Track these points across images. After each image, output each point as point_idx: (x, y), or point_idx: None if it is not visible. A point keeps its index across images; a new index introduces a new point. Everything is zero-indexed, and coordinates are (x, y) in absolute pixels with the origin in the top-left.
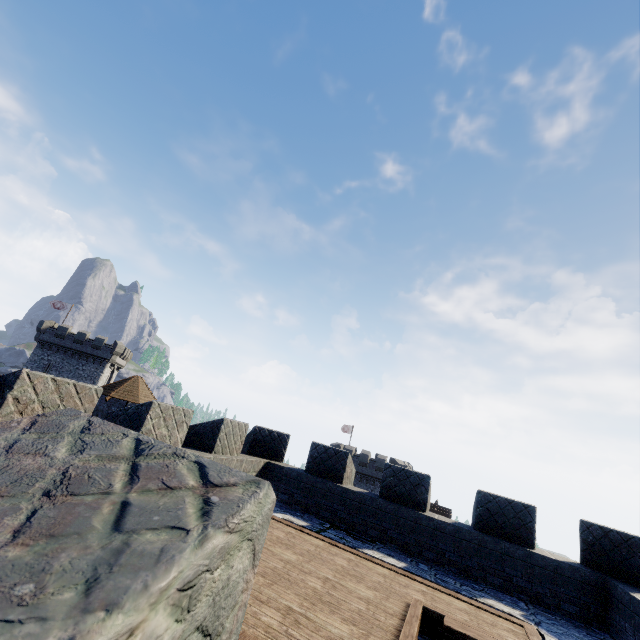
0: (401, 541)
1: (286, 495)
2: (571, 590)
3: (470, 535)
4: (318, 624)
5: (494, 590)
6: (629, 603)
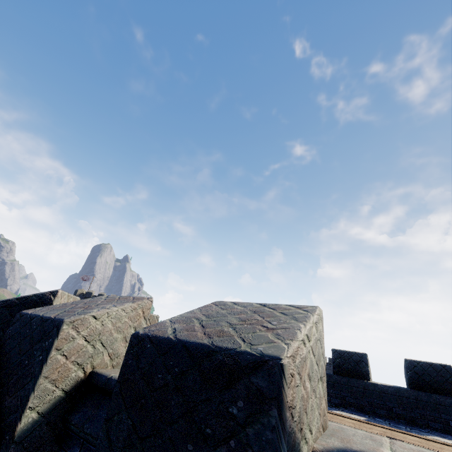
0: (357, 404)
1: None
2: None
3: (407, 393)
4: None
5: (437, 432)
6: None
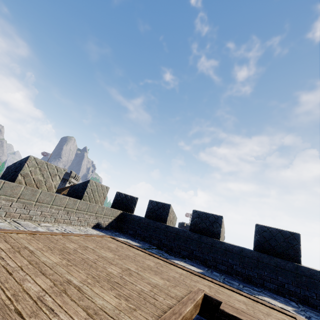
0: (202, 258)
1: (132, 231)
2: None
3: (251, 253)
4: (87, 295)
5: (270, 292)
6: None
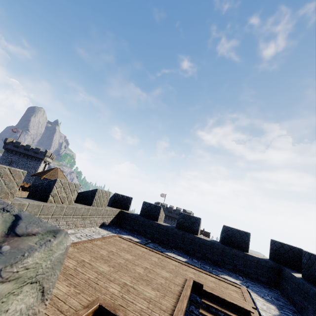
0: (185, 248)
1: (130, 226)
2: (264, 271)
3: (218, 246)
4: (139, 291)
5: (228, 271)
6: (290, 277)
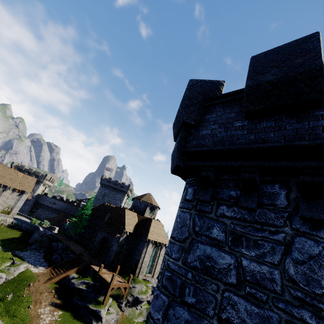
0: None
1: None
2: None
3: None
4: None
5: None
6: None
